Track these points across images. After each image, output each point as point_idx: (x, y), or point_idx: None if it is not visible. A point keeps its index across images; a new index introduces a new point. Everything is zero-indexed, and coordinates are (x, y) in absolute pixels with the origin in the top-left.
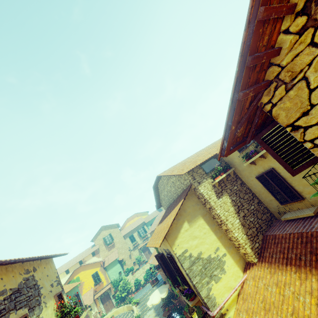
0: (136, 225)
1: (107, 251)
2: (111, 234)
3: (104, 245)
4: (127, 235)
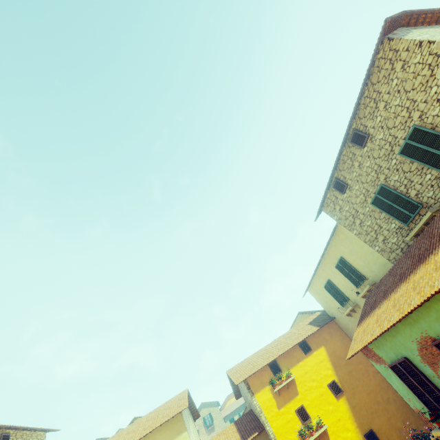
0: (237, 406)
1: (207, 435)
2: (211, 413)
3: (203, 427)
4: (228, 418)
